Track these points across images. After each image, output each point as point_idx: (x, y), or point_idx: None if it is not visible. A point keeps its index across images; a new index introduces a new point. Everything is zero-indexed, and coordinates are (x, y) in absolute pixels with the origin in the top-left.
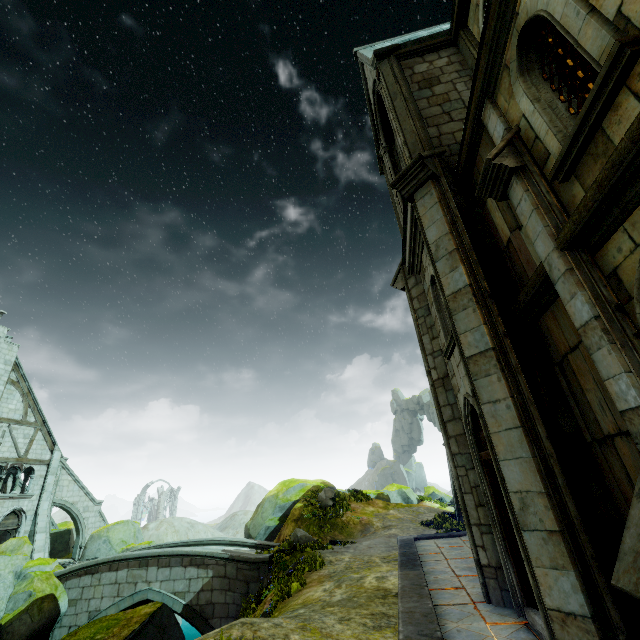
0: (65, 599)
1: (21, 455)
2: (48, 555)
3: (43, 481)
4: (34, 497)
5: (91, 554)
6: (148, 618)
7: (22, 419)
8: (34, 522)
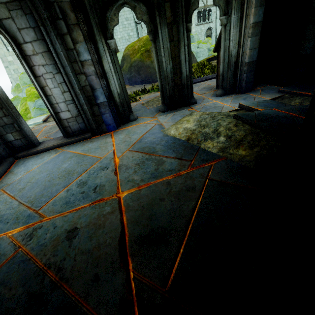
0: None
1: (205, 4)
2: None
3: (215, 14)
4: (214, 22)
5: None
6: (209, 58)
7: None
8: (216, 32)
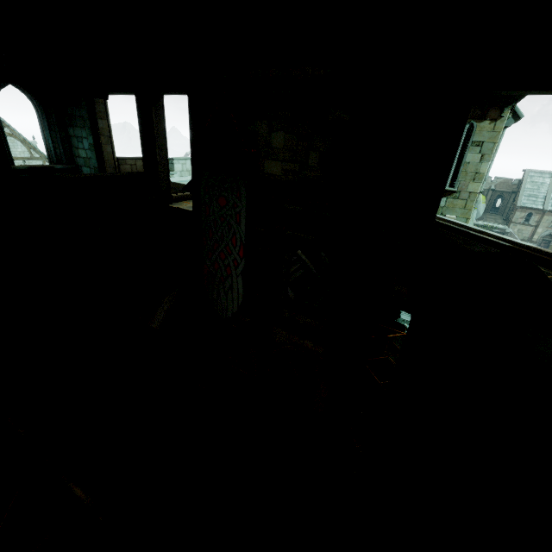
0: None
1: None
2: None
3: None
4: None
5: None
6: None
7: (31, 157)
8: None
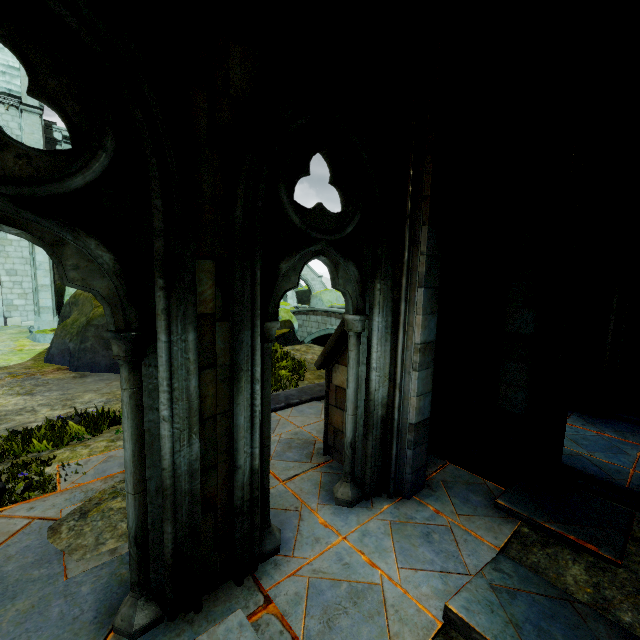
0: (296, 324)
1: None
2: (296, 302)
3: None
4: None
5: (313, 305)
6: (281, 334)
7: None
8: None
